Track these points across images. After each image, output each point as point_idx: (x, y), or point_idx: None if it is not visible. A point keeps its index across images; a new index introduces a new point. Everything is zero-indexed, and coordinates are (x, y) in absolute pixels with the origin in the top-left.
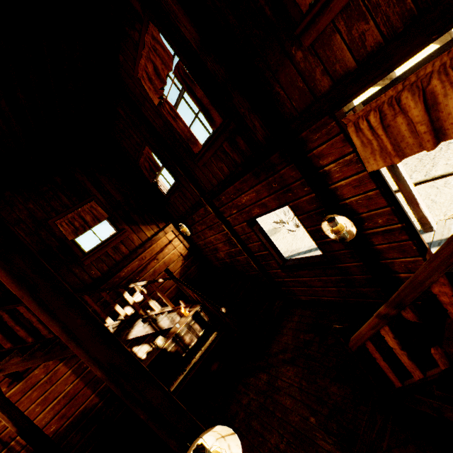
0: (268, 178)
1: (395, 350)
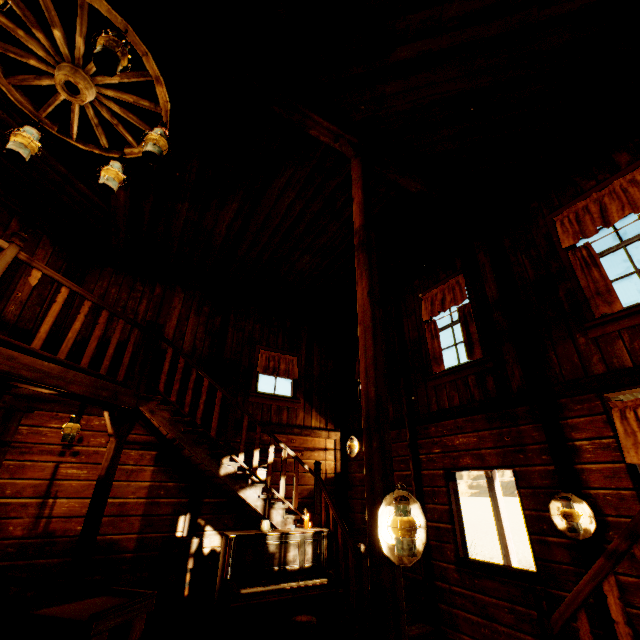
0: (503, 427)
1: (617, 626)
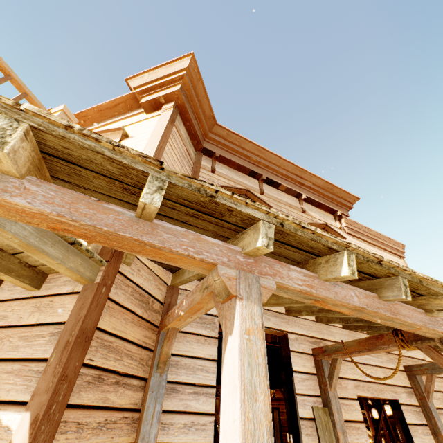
0: None
1: None
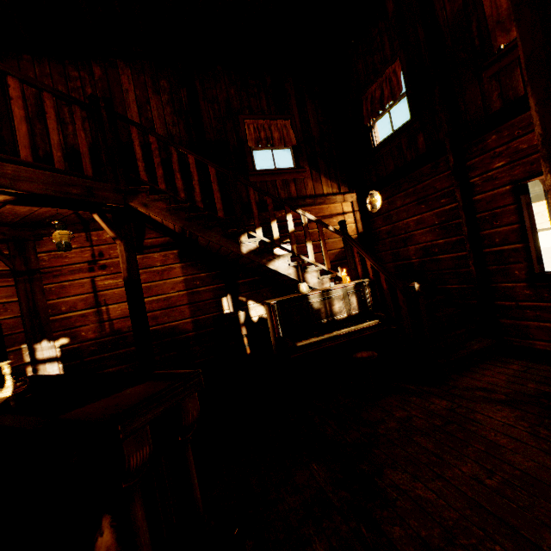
0: None
1: None
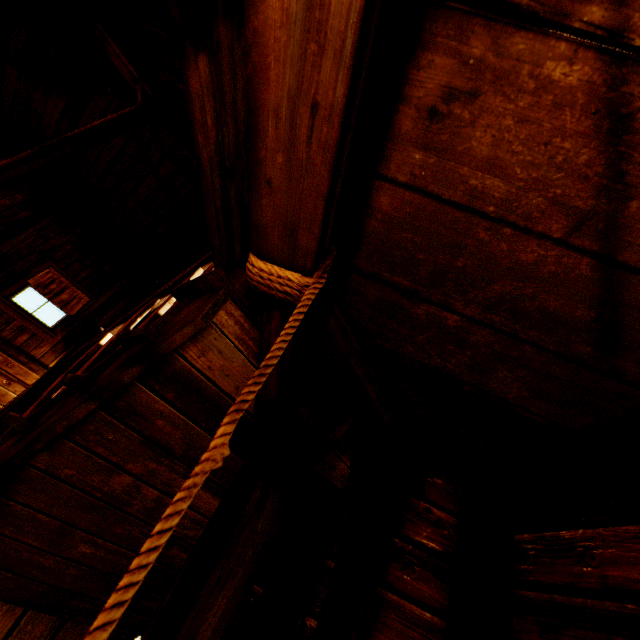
0: None
1: None
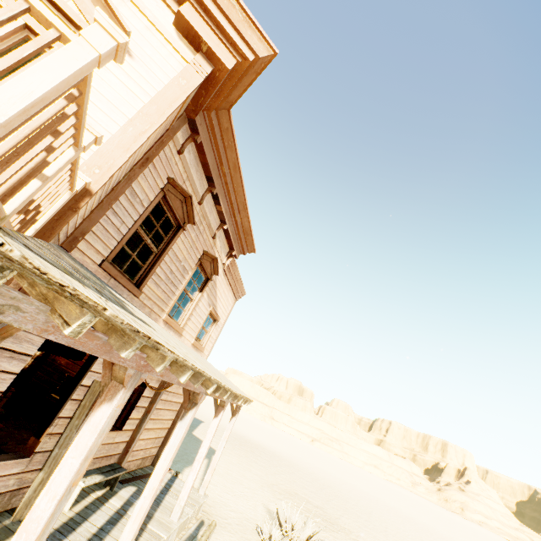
0: None
1: None
